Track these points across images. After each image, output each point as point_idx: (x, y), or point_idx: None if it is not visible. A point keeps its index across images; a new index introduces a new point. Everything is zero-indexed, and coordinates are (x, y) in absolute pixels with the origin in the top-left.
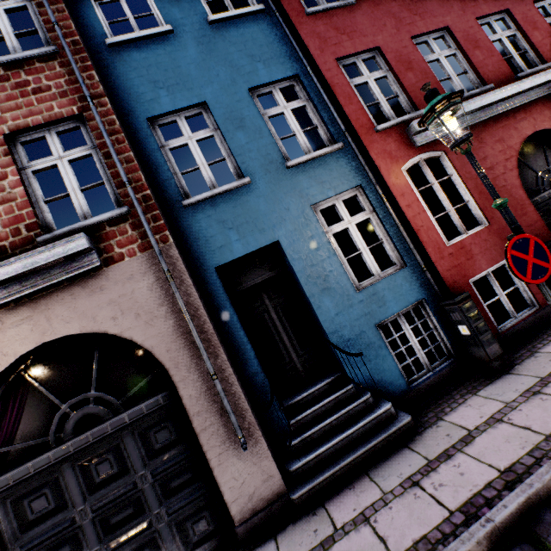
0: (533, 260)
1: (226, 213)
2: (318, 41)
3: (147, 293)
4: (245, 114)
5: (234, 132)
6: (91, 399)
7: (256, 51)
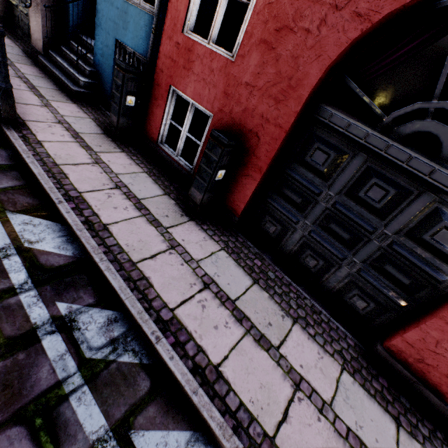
0: None
1: None
2: None
3: None
4: None
5: None
6: None
7: None
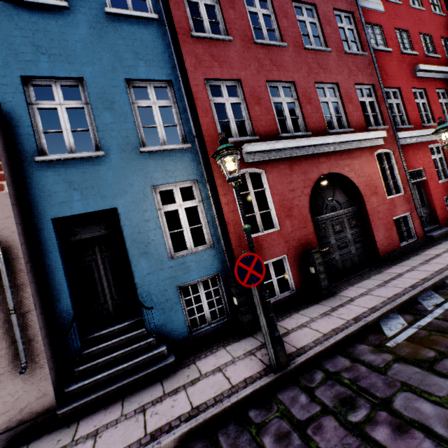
0: (252, 271)
1: (76, 175)
2: (195, 60)
3: None
4: (117, 98)
5: (102, 110)
6: None
7: (142, 50)
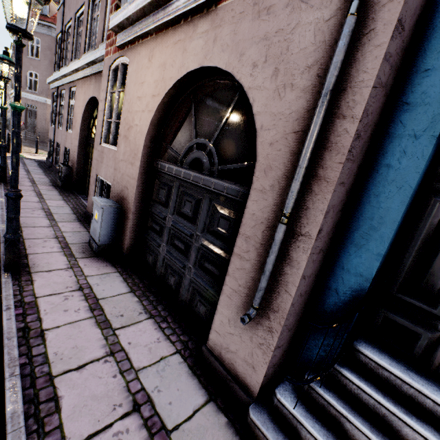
0: None
1: None
2: None
3: (308, 37)
4: None
5: None
6: (207, 149)
7: None
